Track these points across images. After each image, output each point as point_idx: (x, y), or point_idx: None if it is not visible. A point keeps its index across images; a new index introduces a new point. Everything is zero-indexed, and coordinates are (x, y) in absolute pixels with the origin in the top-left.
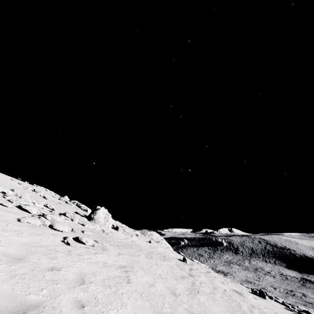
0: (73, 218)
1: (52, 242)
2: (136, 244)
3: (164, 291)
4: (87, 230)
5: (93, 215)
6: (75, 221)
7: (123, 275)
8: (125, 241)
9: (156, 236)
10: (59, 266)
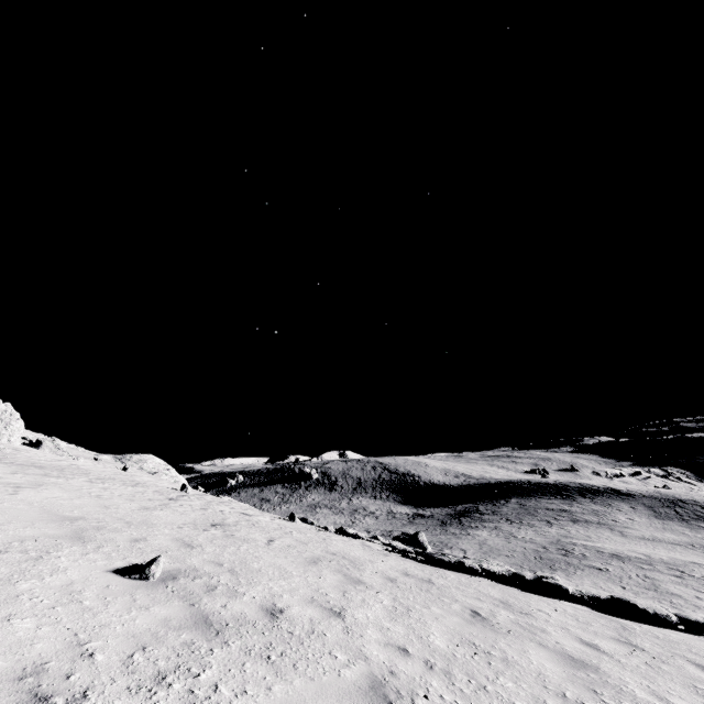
0: None
1: None
2: (81, 468)
3: (88, 504)
4: None
5: None
6: None
7: (7, 489)
8: (49, 463)
9: (154, 464)
10: None
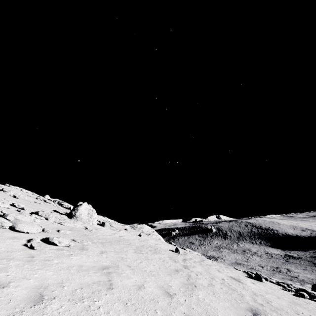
0: (48, 216)
1: (7, 247)
2: (124, 238)
3: (156, 292)
4: (64, 229)
5: (74, 212)
6: (50, 219)
7: (104, 280)
8: (111, 237)
9: (147, 229)
10: (6, 280)
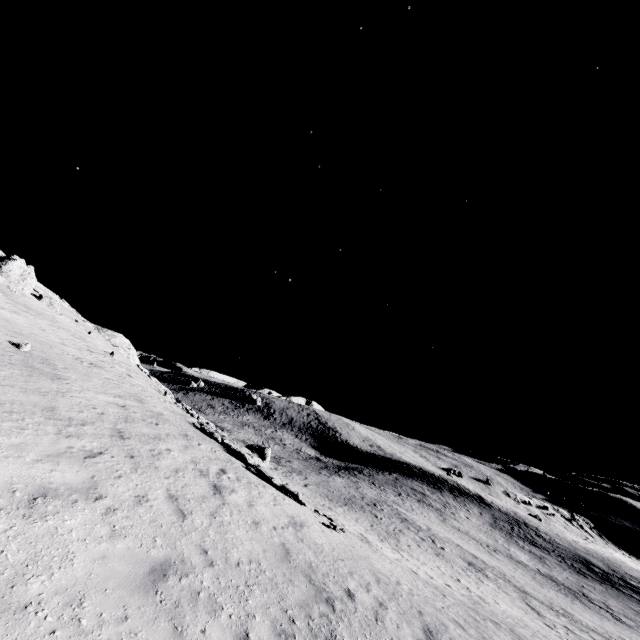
0: None
1: None
2: (56, 319)
3: (31, 328)
4: None
5: (1, 264)
6: None
7: None
8: (37, 309)
9: (121, 341)
10: None
